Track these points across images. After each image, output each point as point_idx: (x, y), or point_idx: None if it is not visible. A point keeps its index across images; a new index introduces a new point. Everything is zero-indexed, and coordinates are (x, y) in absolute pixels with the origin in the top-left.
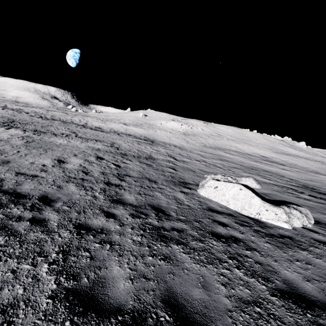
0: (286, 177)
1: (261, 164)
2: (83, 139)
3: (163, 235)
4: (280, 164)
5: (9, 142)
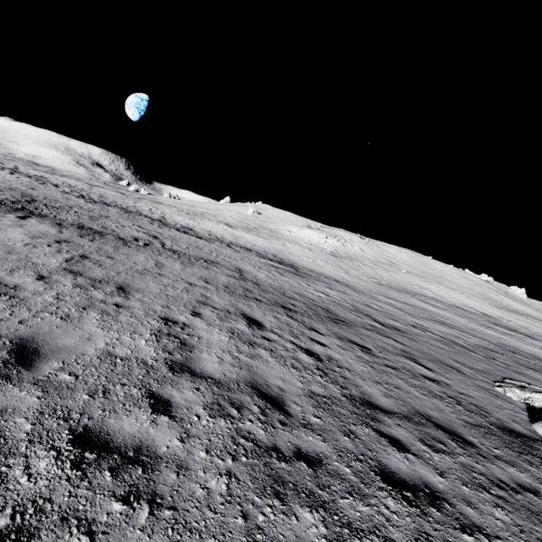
0: None
1: (504, 336)
2: (181, 255)
3: None
4: (527, 336)
5: (30, 260)
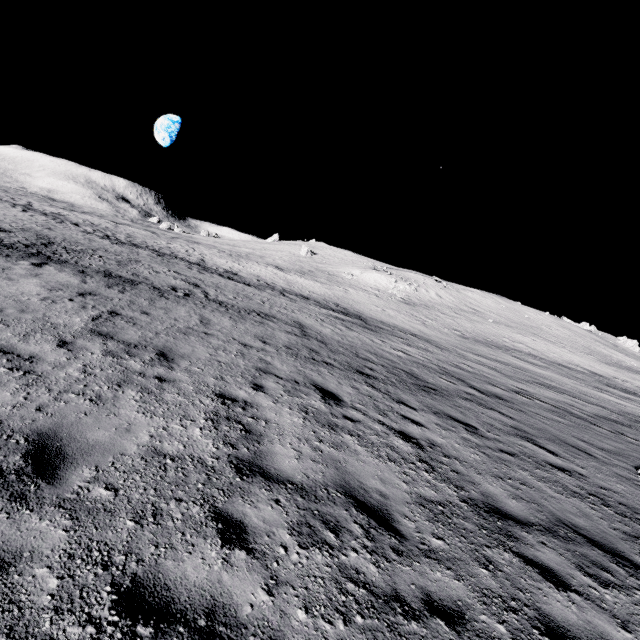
0: None
1: (624, 401)
2: (229, 308)
3: None
4: None
5: (49, 320)
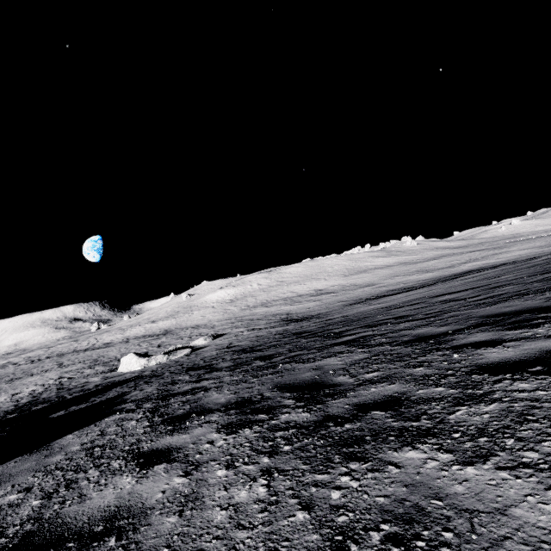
0: (290, 313)
1: (291, 306)
2: (64, 367)
3: (37, 400)
4: (328, 293)
5: None
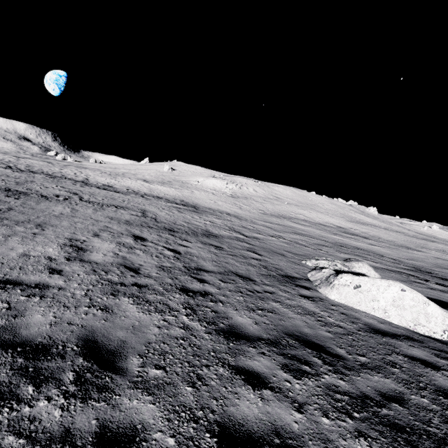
0: (385, 256)
1: (345, 238)
2: (95, 204)
3: (391, 422)
4: (364, 238)
5: None
